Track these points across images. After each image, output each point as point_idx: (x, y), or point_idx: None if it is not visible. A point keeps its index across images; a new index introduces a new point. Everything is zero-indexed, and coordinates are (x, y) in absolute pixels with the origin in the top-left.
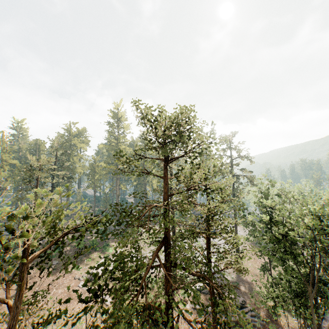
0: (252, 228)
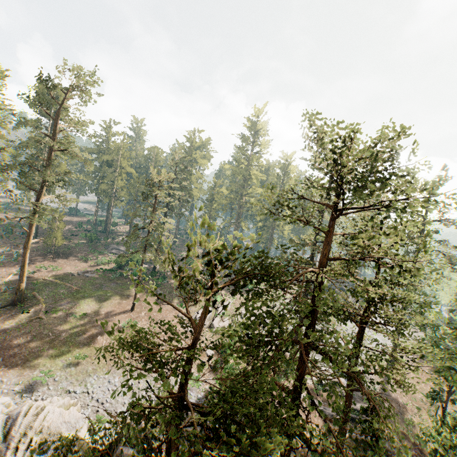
0: (431, 334)
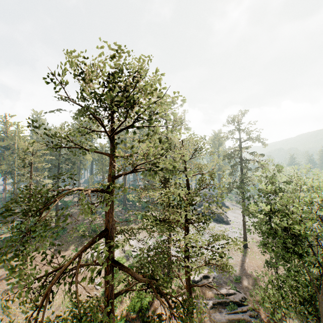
0: None
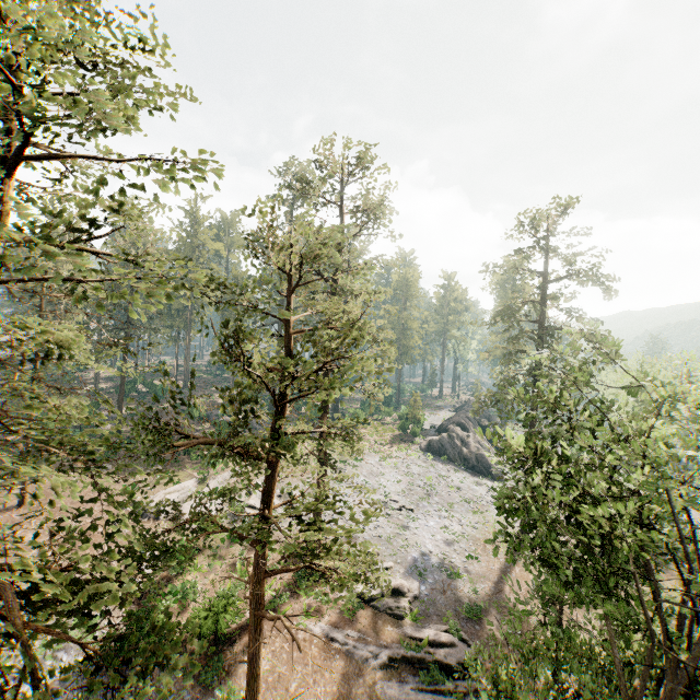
0: None
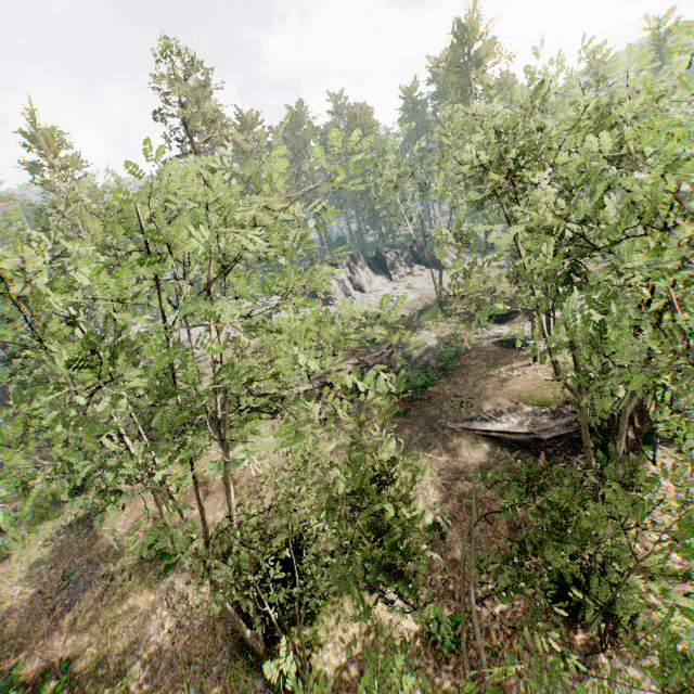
0: None
